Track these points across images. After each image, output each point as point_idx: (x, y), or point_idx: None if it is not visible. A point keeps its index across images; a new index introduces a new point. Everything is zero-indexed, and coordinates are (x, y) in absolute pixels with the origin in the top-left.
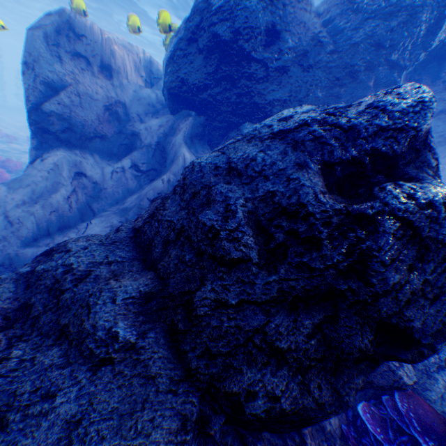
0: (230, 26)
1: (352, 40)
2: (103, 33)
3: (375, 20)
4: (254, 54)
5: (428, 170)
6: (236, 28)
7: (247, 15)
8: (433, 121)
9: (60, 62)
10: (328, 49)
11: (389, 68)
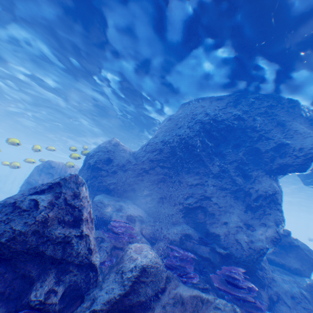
0: (93, 160)
1: (142, 160)
2: (64, 165)
3: (149, 153)
4: (103, 167)
5: (53, 193)
6: (95, 160)
7: (99, 156)
8: (194, 188)
9: (40, 175)
10: (133, 163)
11: (162, 168)
